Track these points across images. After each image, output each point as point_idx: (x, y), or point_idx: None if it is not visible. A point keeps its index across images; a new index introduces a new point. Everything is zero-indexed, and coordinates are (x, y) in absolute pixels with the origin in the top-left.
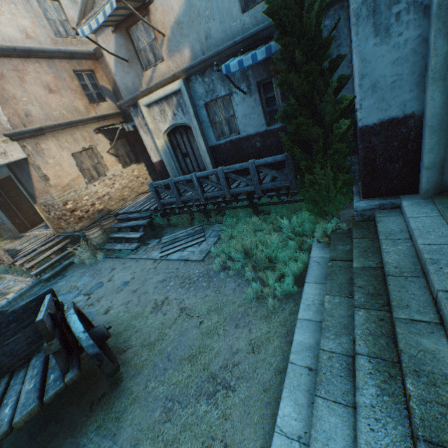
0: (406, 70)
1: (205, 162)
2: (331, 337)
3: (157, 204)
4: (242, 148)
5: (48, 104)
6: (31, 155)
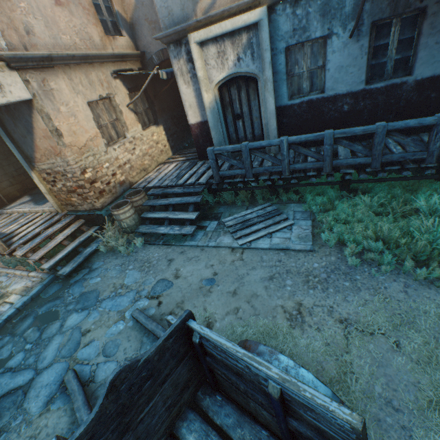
0: None
1: (266, 126)
2: None
3: (214, 176)
4: (322, 111)
5: (55, 22)
6: (36, 96)
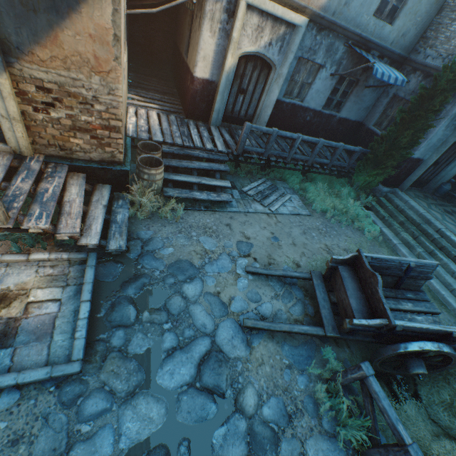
0: (436, 144)
1: (262, 111)
2: (417, 247)
3: (239, 149)
4: (297, 114)
5: None
6: None
